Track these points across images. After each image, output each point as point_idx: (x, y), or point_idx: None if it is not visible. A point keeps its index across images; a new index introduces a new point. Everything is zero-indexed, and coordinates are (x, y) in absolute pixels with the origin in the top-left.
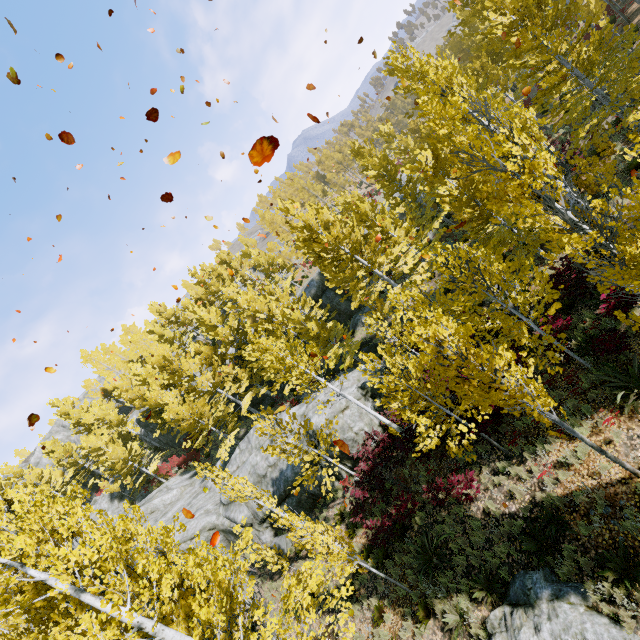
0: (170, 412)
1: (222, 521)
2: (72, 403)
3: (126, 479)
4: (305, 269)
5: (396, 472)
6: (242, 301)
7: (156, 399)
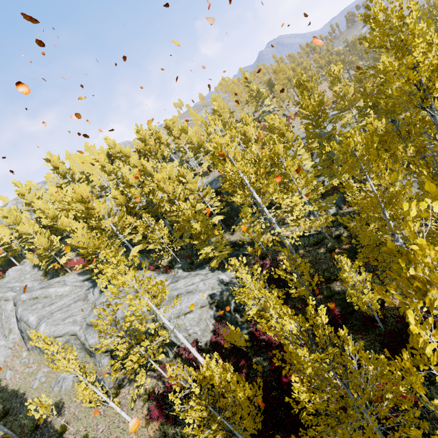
0: (73, 239)
1: (80, 334)
2: (29, 188)
3: (43, 261)
4: None
5: None
6: (156, 176)
7: (66, 226)
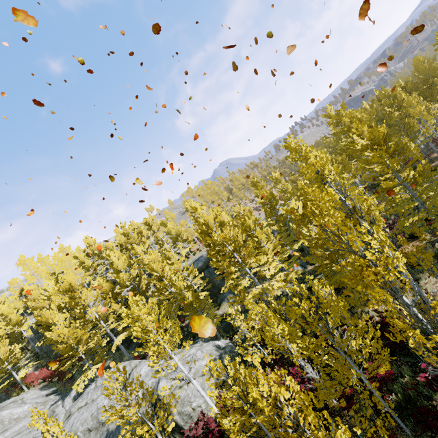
0: (54, 332)
1: None
2: None
3: None
4: (201, 244)
5: None
6: (146, 258)
7: (48, 317)
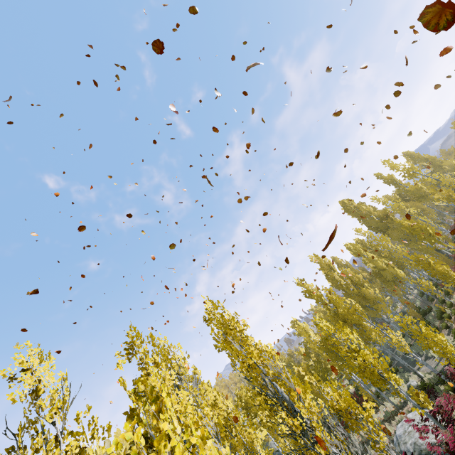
0: None
1: None
2: None
3: None
4: None
5: None
6: None
7: None
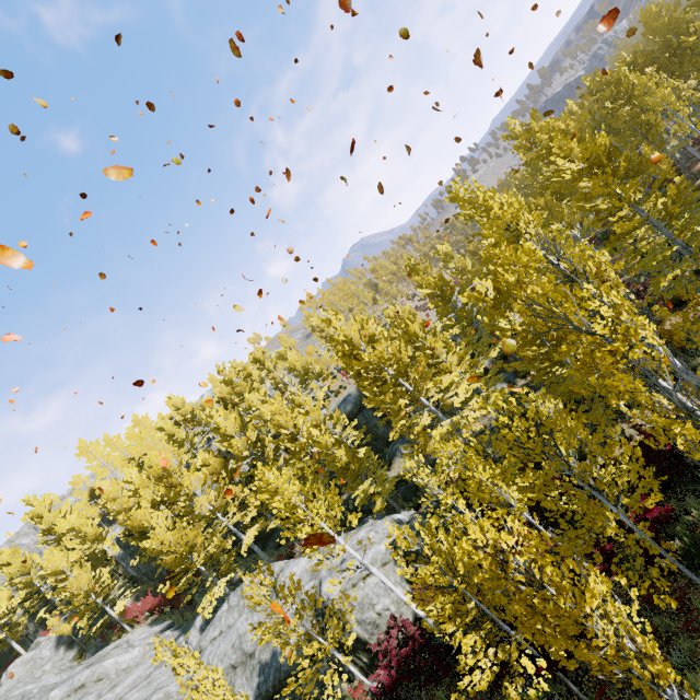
0: (154, 539)
1: None
2: (50, 503)
3: (82, 620)
4: (344, 379)
5: (428, 691)
6: (266, 411)
7: (141, 520)
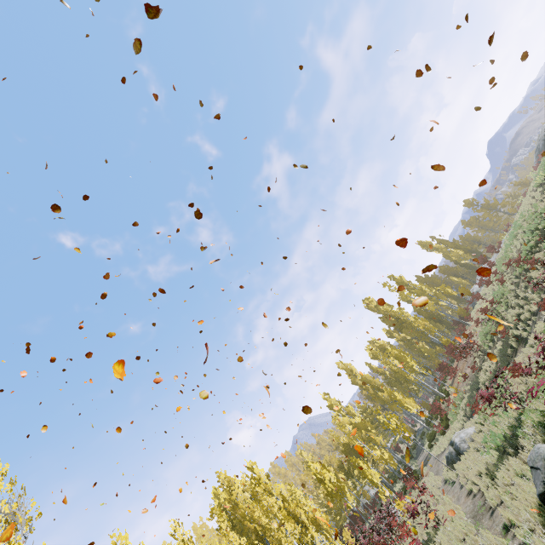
0: None
1: None
2: None
3: None
4: None
5: None
6: None
7: None
